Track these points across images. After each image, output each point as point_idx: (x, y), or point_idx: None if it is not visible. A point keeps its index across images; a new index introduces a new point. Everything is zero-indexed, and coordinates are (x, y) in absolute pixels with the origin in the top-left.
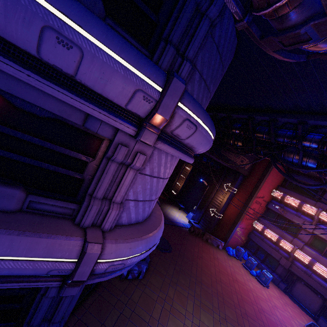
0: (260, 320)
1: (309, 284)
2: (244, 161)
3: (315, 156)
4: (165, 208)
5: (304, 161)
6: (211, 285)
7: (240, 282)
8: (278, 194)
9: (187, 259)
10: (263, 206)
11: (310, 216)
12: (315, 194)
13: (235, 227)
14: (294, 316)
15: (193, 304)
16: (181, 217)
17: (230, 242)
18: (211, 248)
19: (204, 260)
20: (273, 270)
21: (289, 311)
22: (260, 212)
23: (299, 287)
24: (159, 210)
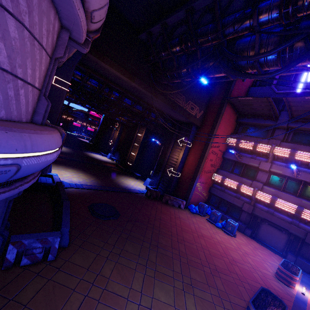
0: (233, 273)
1: (274, 222)
2: (194, 108)
3: (275, 36)
4: (117, 178)
5: (262, 51)
6: (171, 246)
7: (206, 237)
8: (233, 141)
9: (140, 223)
10: (220, 156)
11: (265, 156)
12: (266, 134)
13: (195, 181)
14: (265, 258)
15: (144, 277)
16: (137, 185)
17: (192, 200)
18: (172, 208)
19: (163, 221)
20: (237, 218)
21: (260, 254)
22: (217, 164)
23: (264, 229)
24: (46, 129)
